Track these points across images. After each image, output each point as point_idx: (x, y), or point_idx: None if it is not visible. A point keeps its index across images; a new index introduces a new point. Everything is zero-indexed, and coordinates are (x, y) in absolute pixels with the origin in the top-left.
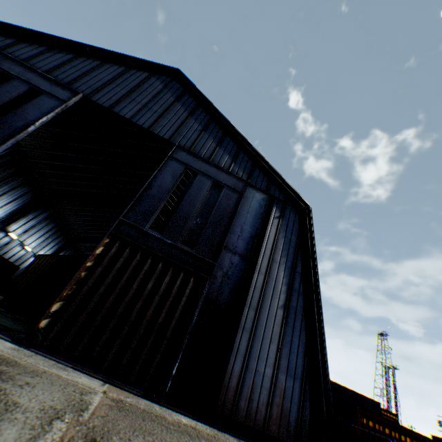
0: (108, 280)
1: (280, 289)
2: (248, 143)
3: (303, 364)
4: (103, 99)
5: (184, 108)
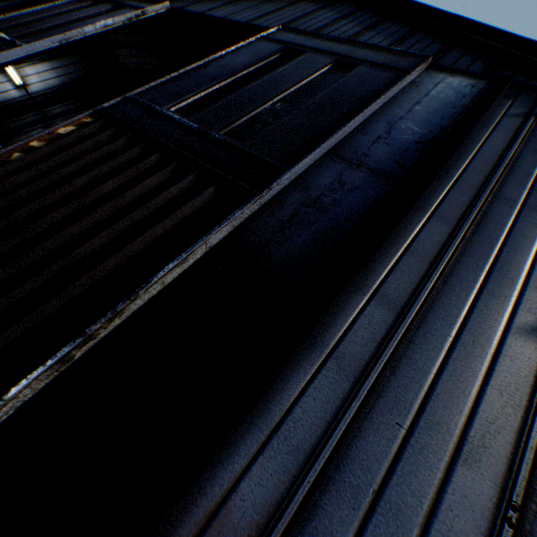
0: (44, 167)
1: (525, 274)
2: (439, 12)
3: None
4: (196, 9)
5: (315, 4)
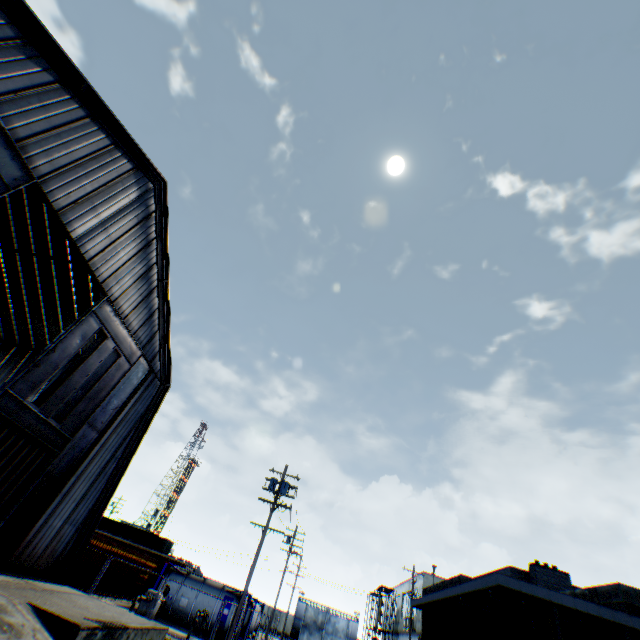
0: None
1: (106, 457)
2: (169, 309)
3: (87, 515)
4: (60, 191)
5: (141, 238)
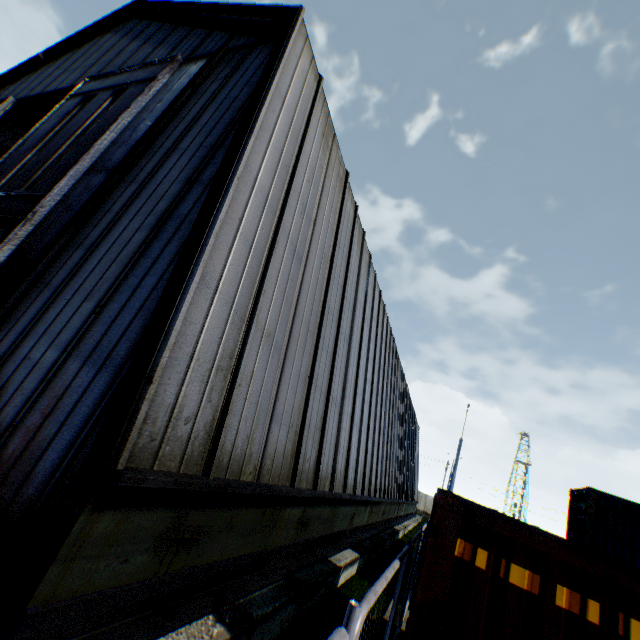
0: None
1: (165, 194)
2: (202, 5)
3: (142, 334)
4: (38, 91)
5: (130, 38)
